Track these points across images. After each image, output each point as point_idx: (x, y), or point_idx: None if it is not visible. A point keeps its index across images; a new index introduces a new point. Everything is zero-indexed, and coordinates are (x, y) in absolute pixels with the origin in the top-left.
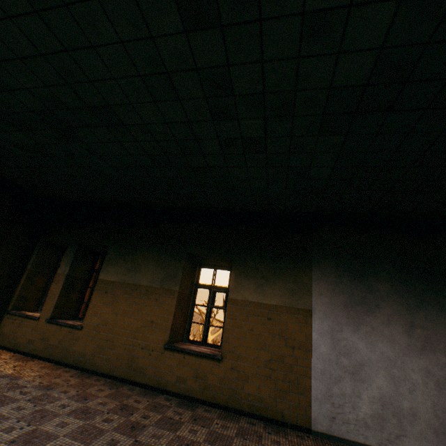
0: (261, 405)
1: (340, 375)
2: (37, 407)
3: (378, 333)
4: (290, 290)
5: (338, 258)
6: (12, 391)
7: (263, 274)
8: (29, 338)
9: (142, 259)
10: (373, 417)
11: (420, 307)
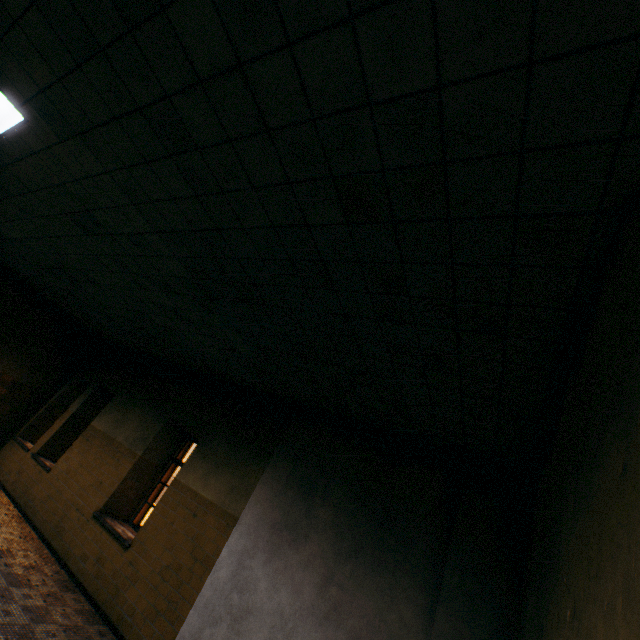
0: (130, 620)
1: (221, 615)
2: None
3: (289, 574)
4: (233, 486)
5: (297, 463)
6: None
7: (218, 460)
8: (12, 467)
9: (133, 413)
10: None
11: (352, 556)
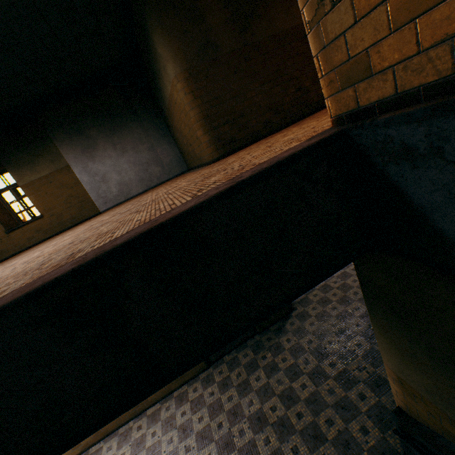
0: (76, 219)
1: (99, 185)
2: None
3: (104, 157)
4: (51, 161)
5: (64, 128)
6: None
7: (29, 161)
8: None
9: None
10: (119, 191)
11: (114, 134)
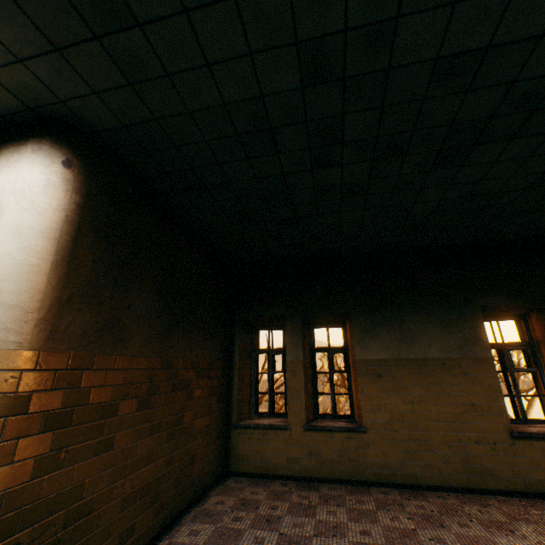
0: None
1: None
2: None
3: None
4: None
5: None
6: (423, 542)
7: None
8: (287, 456)
9: (413, 324)
10: None
11: None
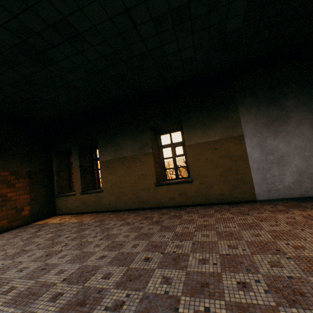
0: (223, 197)
1: (269, 166)
2: (102, 228)
3: (291, 134)
4: (226, 127)
5: (255, 95)
6: (84, 226)
7: (204, 123)
8: (75, 205)
9: (121, 141)
10: (294, 183)
11: None
